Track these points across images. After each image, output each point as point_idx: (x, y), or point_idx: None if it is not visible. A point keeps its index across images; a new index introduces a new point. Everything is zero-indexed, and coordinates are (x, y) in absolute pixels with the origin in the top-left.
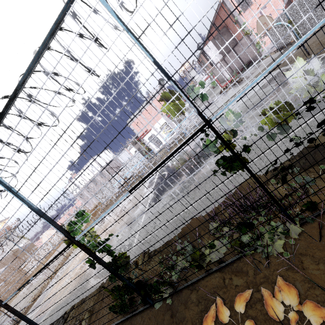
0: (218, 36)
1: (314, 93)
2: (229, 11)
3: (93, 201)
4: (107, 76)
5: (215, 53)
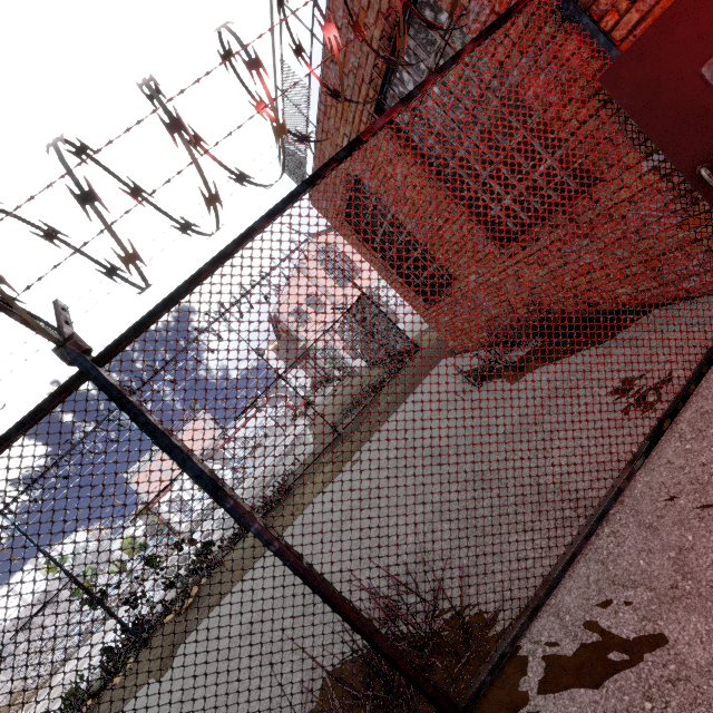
0: (282, 344)
1: (260, 493)
2: (286, 325)
3: (8, 688)
4: (6, 557)
5: (280, 365)
